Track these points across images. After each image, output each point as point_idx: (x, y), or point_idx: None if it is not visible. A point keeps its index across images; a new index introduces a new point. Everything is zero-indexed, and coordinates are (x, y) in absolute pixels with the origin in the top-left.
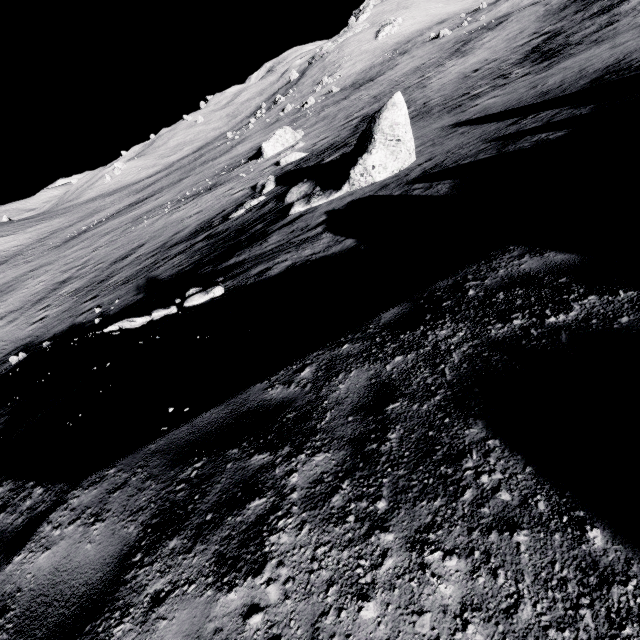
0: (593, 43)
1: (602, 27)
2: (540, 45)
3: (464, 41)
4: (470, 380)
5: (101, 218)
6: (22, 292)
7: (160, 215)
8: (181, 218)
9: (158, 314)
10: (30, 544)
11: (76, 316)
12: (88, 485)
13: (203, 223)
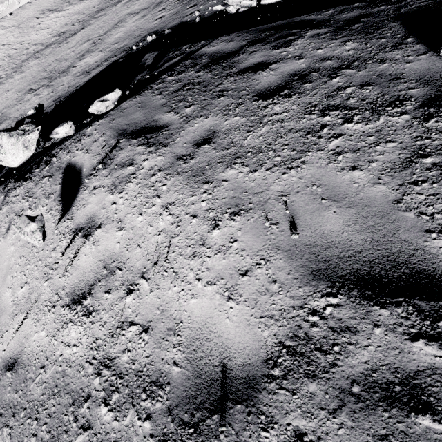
0: None
1: None
2: None
3: None
4: (411, 12)
5: None
6: None
7: None
8: None
9: (245, 2)
10: (207, 46)
11: (183, 17)
12: (225, 36)
13: None
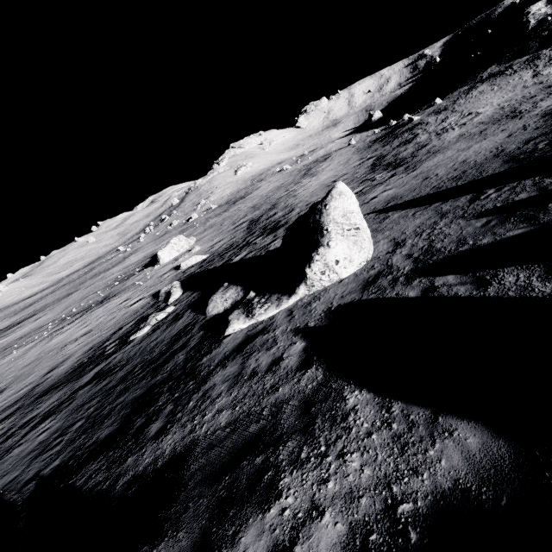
0: (430, 153)
1: (419, 148)
2: (376, 162)
3: (306, 169)
4: None
5: None
6: None
7: (36, 341)
8: (63, 343)
9: None
10: None
11: None
12: None
13: (92, 349)
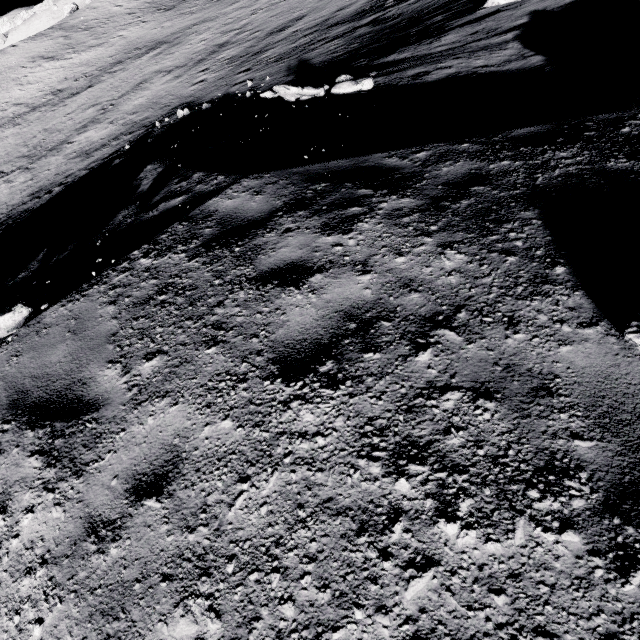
0: None
1: None
2: None
3: None
4: (554, 188)
5: None
6: (186, 48)
7: None
8: None
9: (307, 92)
10: (221, 195)
11: (230, 86)
12: (253, 178)
13: (374, 0)
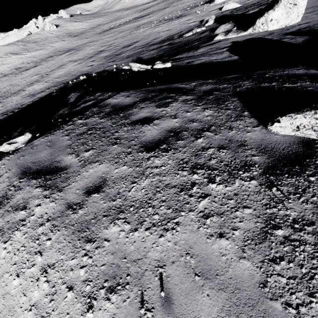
0: None
1: None
2: None
3: None
4: (243, 92)
5: (120, 22)
6: (84, 52)
7: (149, 27)
8: (159, 31)
9: (143, 66)
10: (111, 98)
11: (105, 67)
12: (125, 92)
13: (169, 36)
